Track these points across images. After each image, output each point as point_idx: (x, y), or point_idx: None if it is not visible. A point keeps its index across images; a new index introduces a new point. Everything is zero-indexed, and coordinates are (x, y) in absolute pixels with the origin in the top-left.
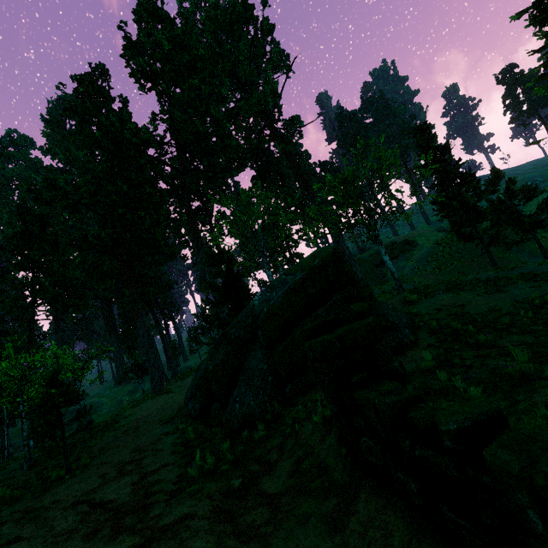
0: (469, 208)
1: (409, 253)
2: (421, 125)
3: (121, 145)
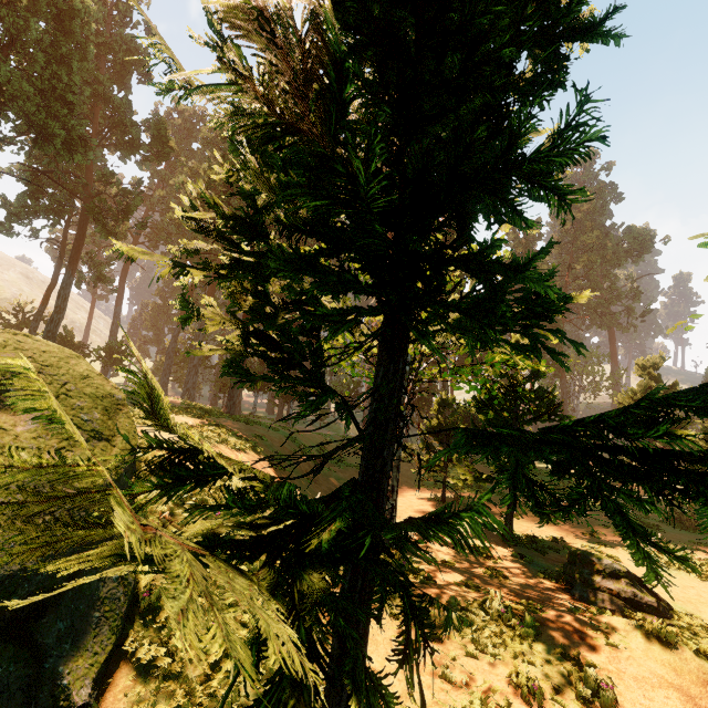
0: None
1: None
2: None
3: None
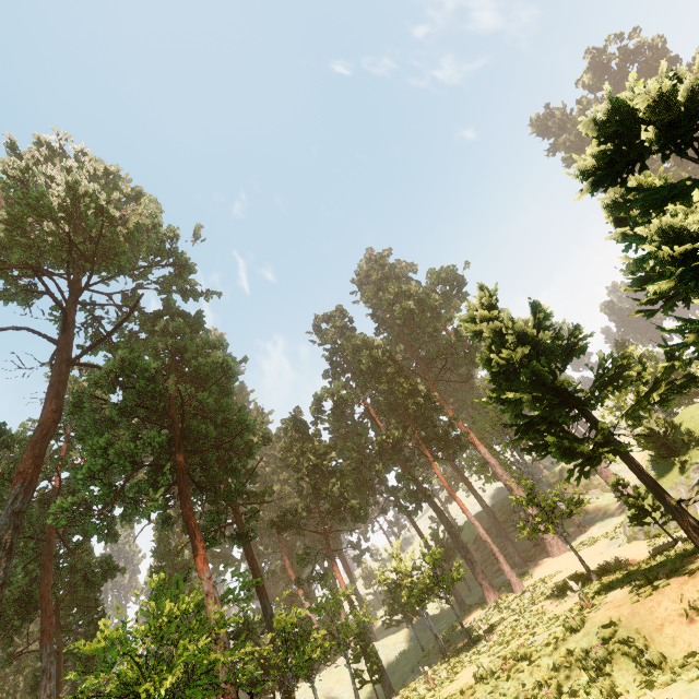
0: (695, 397)
1: (617, 457)
2: (620, 340)
3: (397, 361)
